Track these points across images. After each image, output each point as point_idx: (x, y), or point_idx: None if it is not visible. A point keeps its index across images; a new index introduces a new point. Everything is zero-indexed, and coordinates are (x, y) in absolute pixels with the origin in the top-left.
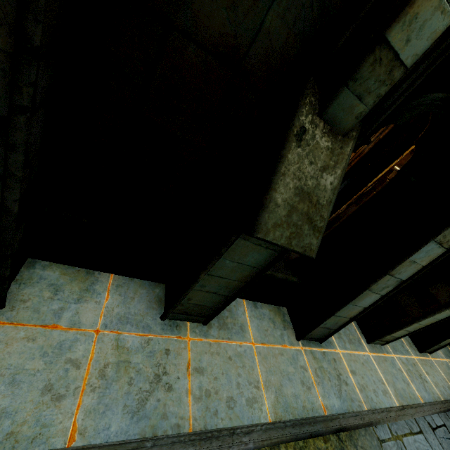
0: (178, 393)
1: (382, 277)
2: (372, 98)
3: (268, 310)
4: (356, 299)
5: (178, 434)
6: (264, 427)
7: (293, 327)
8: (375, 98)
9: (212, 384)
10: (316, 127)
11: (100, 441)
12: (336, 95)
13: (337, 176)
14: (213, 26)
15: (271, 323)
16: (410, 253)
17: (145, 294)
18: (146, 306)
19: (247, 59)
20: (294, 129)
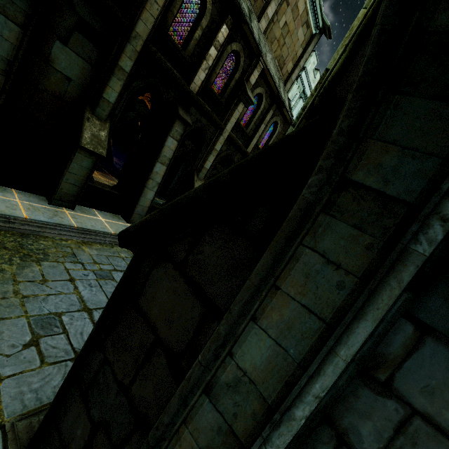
0: (67, 219)
1: (148, 179)
2: (107, 111)
3: (109, 214)
4: (144, 194)
5: (71, 227)
6: (111, 237)
7: (125, 220)
8: (108, 111)
9: (83, 221)
10: (93, 118)
11: (38, 220)
12: (96, 109)
13: (106, 133)
14: (51, 89)
15: (111, 217)
16: (152, 167)
17: (35, 197)
18: (38, 200)
19: (65, 98)
20: (86, 117)
